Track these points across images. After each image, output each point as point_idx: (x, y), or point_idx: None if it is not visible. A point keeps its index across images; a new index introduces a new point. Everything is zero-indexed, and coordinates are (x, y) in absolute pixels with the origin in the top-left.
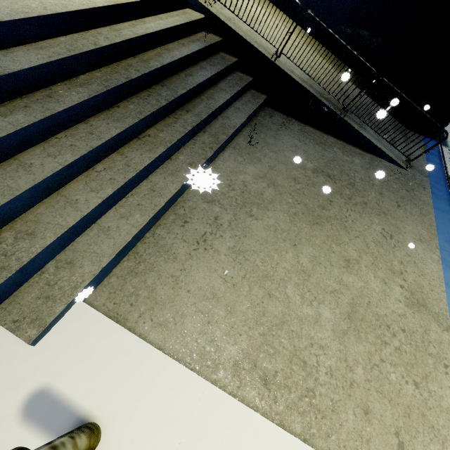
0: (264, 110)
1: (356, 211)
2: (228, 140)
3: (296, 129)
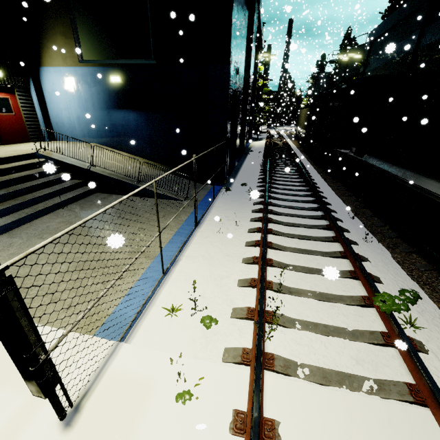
0: (94, 194)
1: (127, 224)
2: (48, 209)
3: (112, 198)
